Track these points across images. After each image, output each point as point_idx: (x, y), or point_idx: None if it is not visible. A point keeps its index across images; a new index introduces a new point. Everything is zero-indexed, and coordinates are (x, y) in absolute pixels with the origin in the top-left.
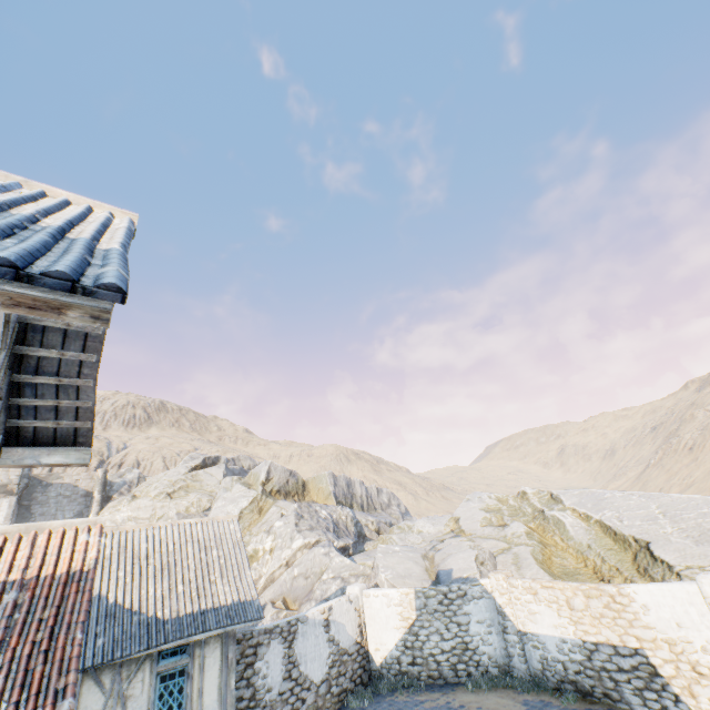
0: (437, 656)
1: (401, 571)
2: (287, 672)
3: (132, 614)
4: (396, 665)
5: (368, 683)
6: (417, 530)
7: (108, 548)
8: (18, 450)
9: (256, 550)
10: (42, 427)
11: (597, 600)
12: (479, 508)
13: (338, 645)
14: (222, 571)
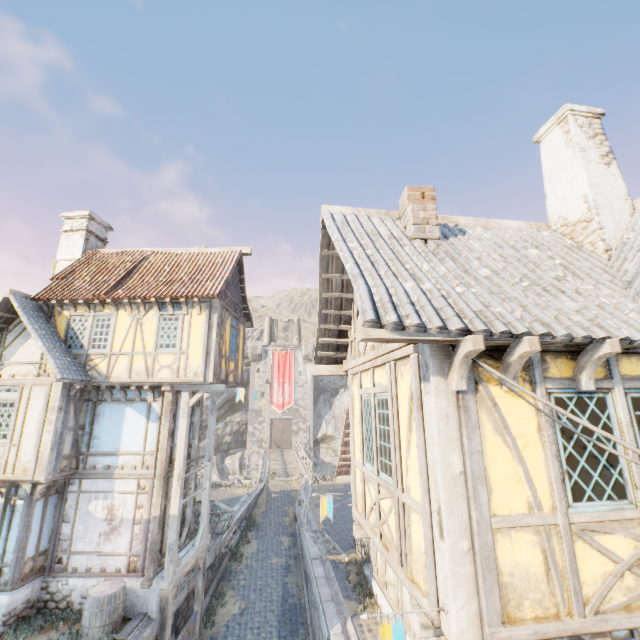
0: None
1: None
2: None
3: None
4: None
5: None
6: None
7: None
8: None
9: None
10: None
11: None
12: None
13: None
14: None
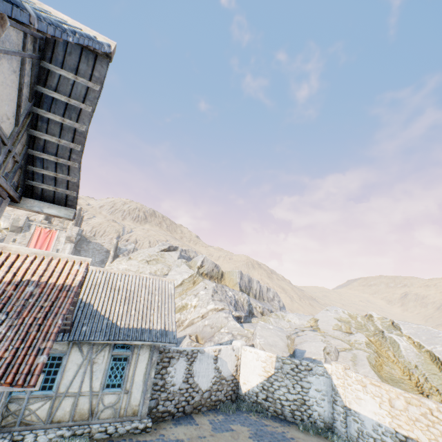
0: (283, 401)
1: (270, 341)
2: (186, 378)
3: (104, 318)
4: (254, 396)
5: (235, 401)
6: (287, 319)
7: (99, 279)
8: (31, 201)
9: (187, 304)
10: (47, 189)
11: (416, 408)
12: (334, 317)
13: (221, 373)
14: (158, 310)
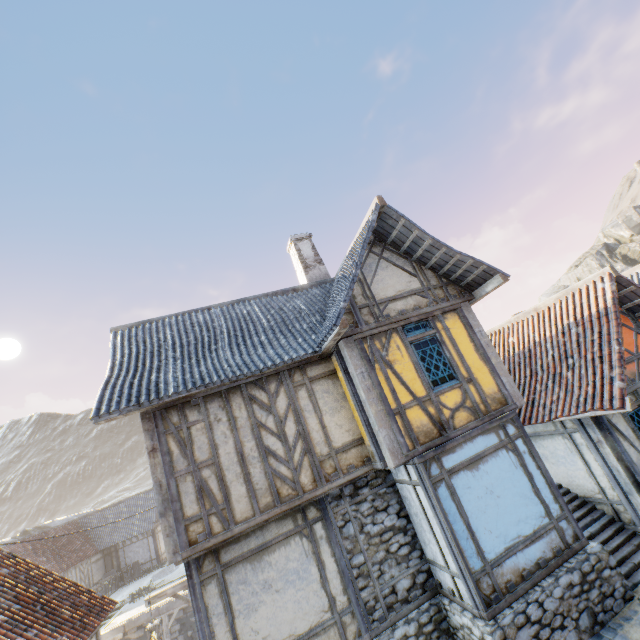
0: None
1: None
2: None
3: None
4: None
5: None
6: None
7: None
8: (476, 292)
9: None
10: (473, 279)
11: None
12: None
13: None
14: None
